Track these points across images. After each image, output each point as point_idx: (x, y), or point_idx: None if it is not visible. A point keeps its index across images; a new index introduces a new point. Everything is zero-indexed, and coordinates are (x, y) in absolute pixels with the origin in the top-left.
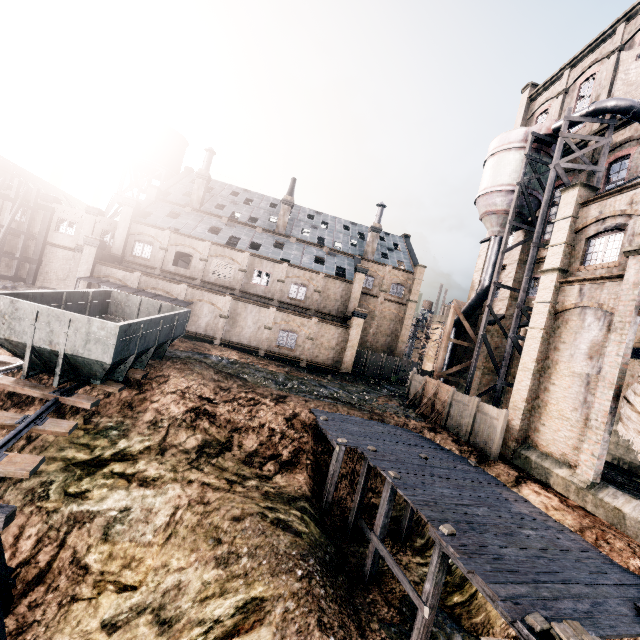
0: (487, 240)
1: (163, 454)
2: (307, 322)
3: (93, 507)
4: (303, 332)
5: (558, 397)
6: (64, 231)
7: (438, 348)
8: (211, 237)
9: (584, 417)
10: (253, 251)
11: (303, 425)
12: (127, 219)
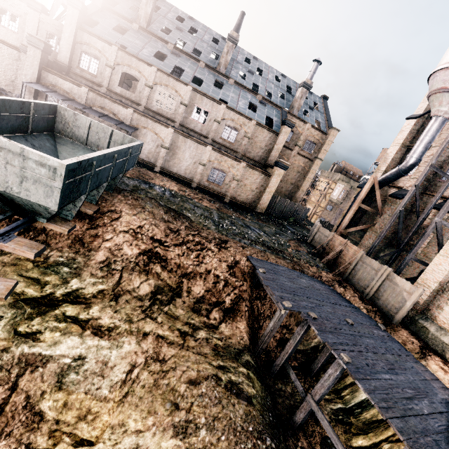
0: (415, 117)
1: (117, 300)
2: (236, 165)
3: (45, 351)
4: (231, 173)
5: None
6: (6, 25)
7: (320, 197)
8: (157, 63)
9: None
10: (195, 86)
11: (243, 273)
12: (72, 23)
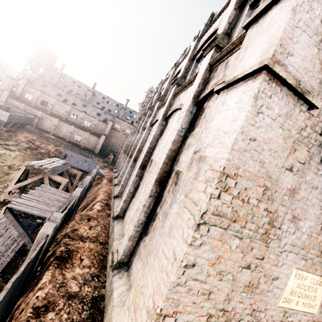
0: None
1: (17, 146)
2: (85, 133)
3: None
4: (83, 136)
5: None
6: None
7: None
8: (57, 97)
9: None
10: (73, 106)
11: (60, 152)
12: (23, 84)
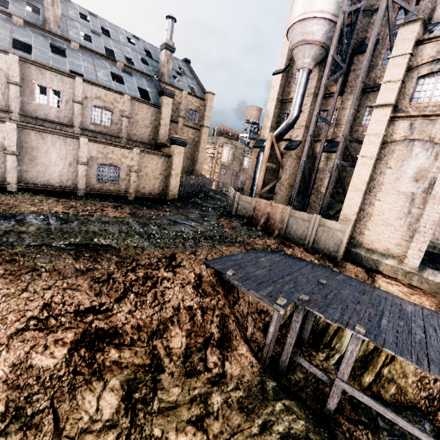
0: (281, 72)
1: None
2: (128, 153)
3: None
4: (125, 164)
5: (383, 210)
6: None
7: (212, 163)
8: None
9: (408, 224)
10: (22, 54)
11: (212, 286)
12: None
